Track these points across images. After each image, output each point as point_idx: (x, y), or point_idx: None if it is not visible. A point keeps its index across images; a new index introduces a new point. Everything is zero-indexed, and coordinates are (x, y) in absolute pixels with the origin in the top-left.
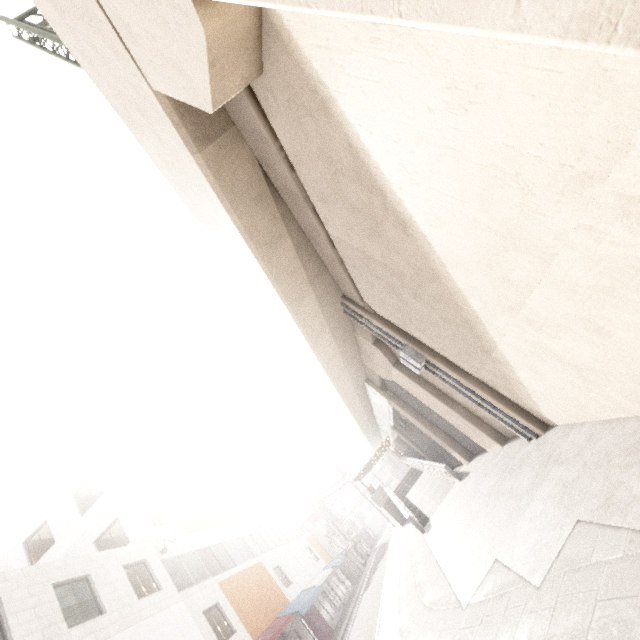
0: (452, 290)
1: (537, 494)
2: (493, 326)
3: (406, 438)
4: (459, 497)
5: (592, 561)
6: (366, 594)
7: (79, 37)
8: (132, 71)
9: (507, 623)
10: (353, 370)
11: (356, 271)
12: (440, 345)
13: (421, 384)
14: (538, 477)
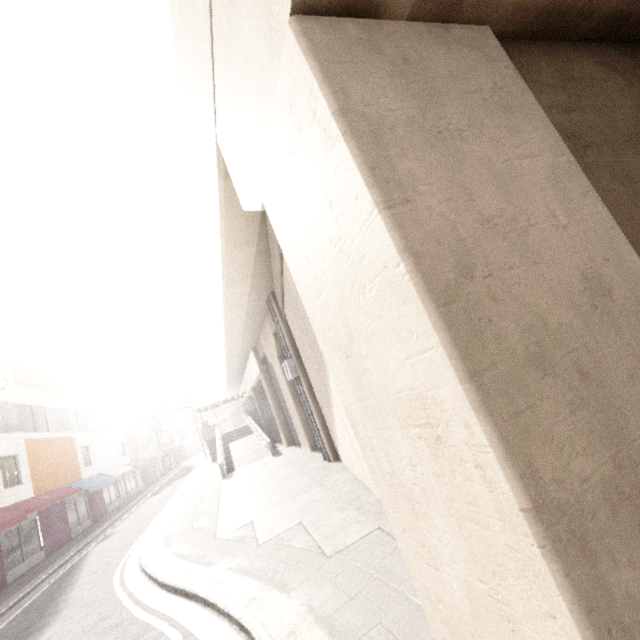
0: (326, 369)
1: (299, 497)
2: (334, 400)
3: (258, 402)
4: (263, 468)
5: (289, 544)
6: (152, 499)
7: (185, 39)
8: (210, 115)
9: (232, 555)
10: (248, 338)
11: (288, 297)
12: (311, 376)
13: (288, 382)
14: (308, 487)
